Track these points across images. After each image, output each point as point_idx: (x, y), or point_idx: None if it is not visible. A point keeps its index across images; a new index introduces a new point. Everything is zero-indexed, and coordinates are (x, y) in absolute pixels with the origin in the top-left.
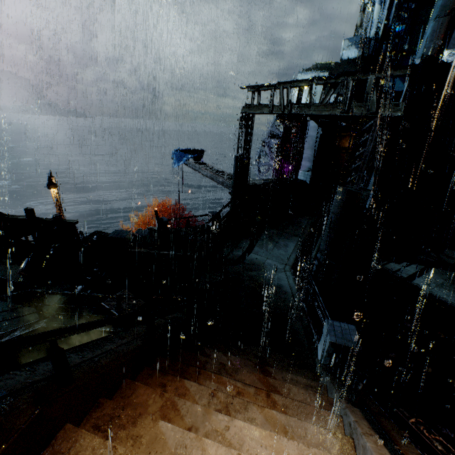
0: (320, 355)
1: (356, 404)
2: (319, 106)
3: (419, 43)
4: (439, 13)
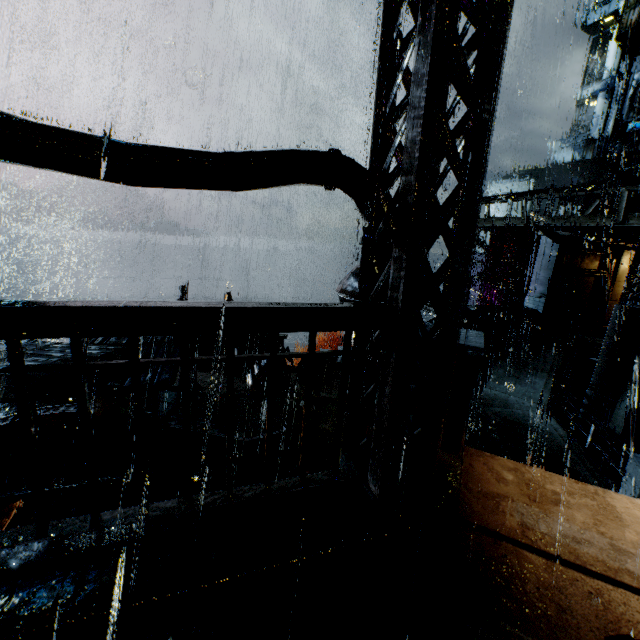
0: None
1: None
2: (580, 217)
3: None
4: None
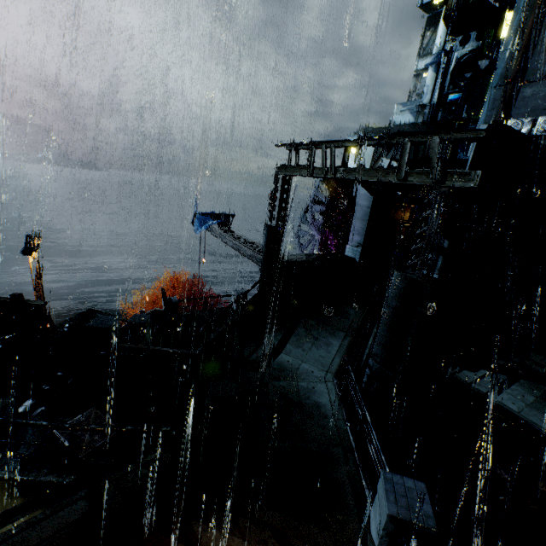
0: (373, 528)
1: None
2: (370, 170)
3: (477, 112)
4: (499, 81)
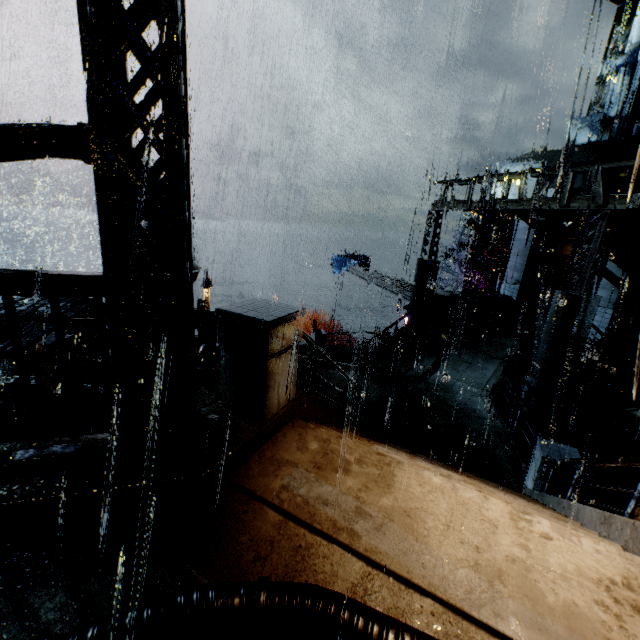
0: (529, 481)
1: (572, 498)
2: (531, 200)
3: None
4: None
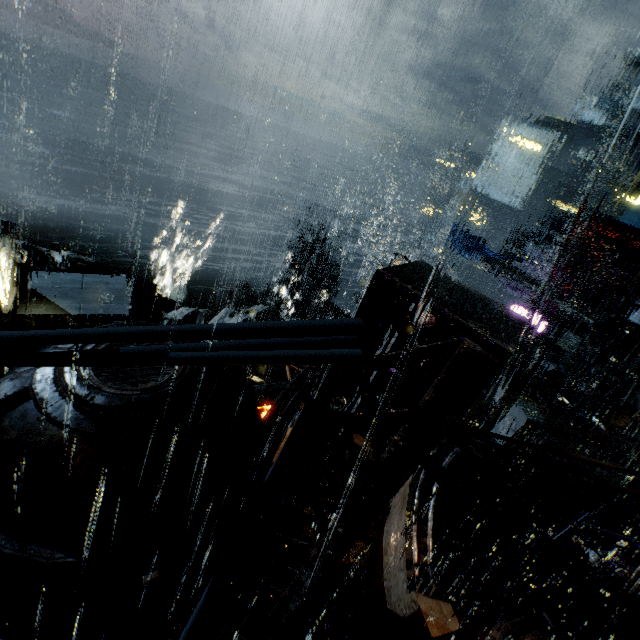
0: None
1: None
2: None
3: None
4: None
